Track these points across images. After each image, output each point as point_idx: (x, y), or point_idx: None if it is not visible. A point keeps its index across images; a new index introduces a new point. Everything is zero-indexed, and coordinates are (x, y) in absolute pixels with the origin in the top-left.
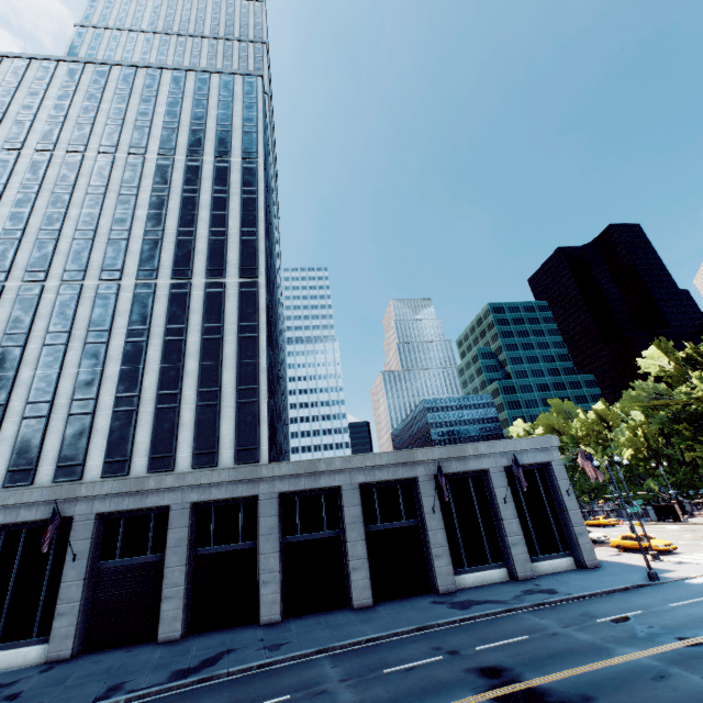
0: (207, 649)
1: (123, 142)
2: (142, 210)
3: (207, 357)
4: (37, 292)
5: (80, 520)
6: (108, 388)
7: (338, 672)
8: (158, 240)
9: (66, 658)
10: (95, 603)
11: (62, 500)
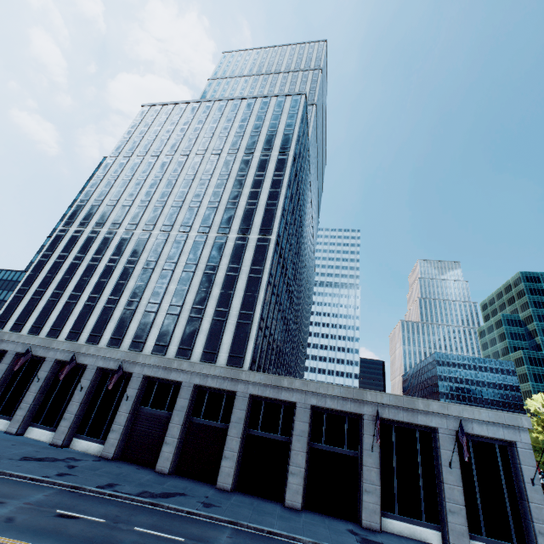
0: (173, 487)
1: (210, 147)
2: (211, 189)
3: (225, 287)
4: (147, 237)
5: (135, 376)
6: (167, 298)
7: (227, 542)
8: (215, 207)
9: (109, 458)
10: (131, 431)
11: (130, 361)
